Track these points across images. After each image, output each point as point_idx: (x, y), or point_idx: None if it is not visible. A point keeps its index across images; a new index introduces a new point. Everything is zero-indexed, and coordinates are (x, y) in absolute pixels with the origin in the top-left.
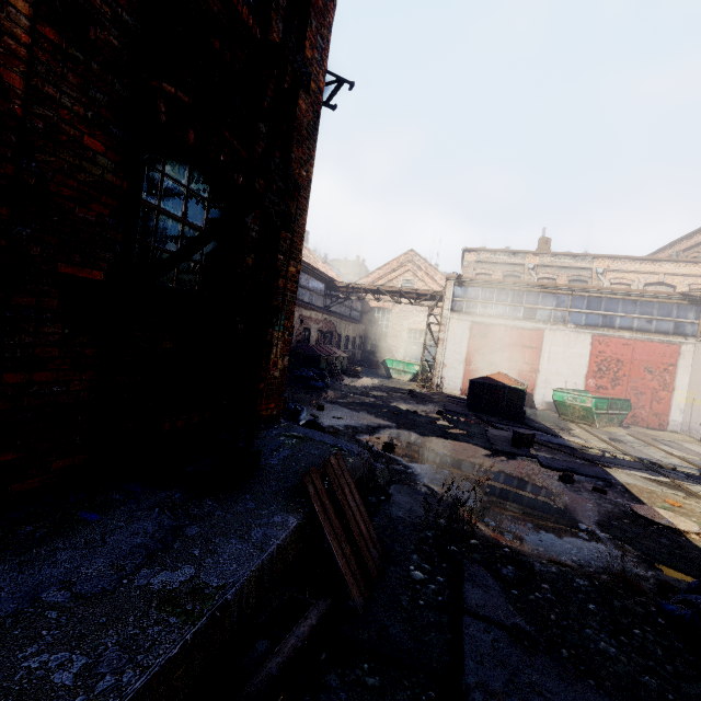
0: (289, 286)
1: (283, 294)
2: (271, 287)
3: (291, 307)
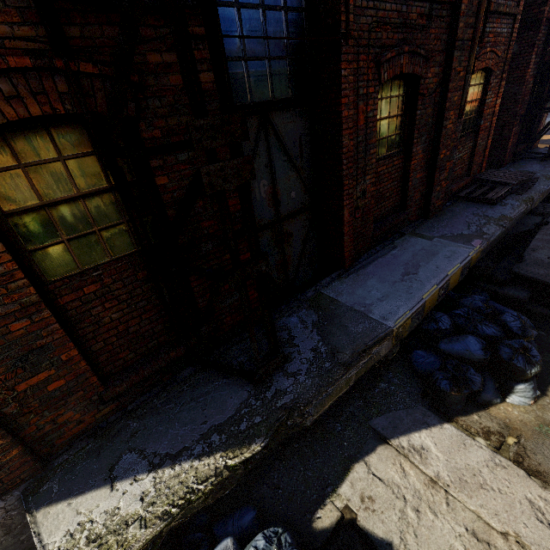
0: None
1: None
2: None
3: None
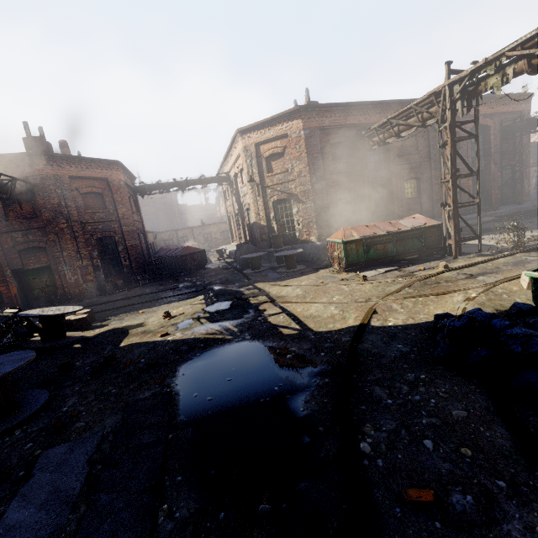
0: (527, 174)
1: (525, 176)
2: (522, 179)
3: (528, 178)
